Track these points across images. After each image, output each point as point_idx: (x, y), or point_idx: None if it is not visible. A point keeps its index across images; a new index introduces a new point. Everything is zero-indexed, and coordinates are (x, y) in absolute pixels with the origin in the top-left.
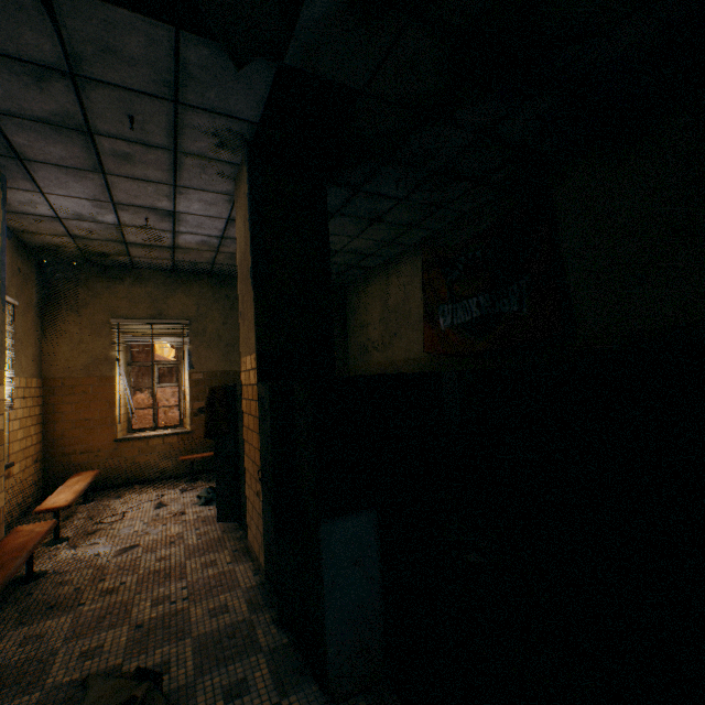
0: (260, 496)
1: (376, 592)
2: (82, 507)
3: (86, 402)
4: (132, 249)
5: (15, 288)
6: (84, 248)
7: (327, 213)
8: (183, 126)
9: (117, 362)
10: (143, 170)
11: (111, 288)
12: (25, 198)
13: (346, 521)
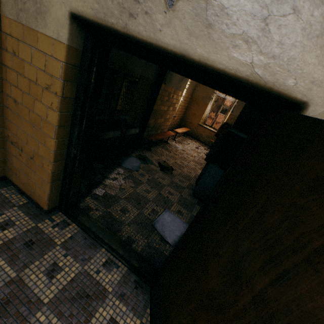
0: None
1: (213, 186)
2: (182, 136)
3: (197, 108)
4: None
5: None
6: None
7: None
8: None
9: (211, 100)
10: None
11: None
12: None
13: (216, 167)
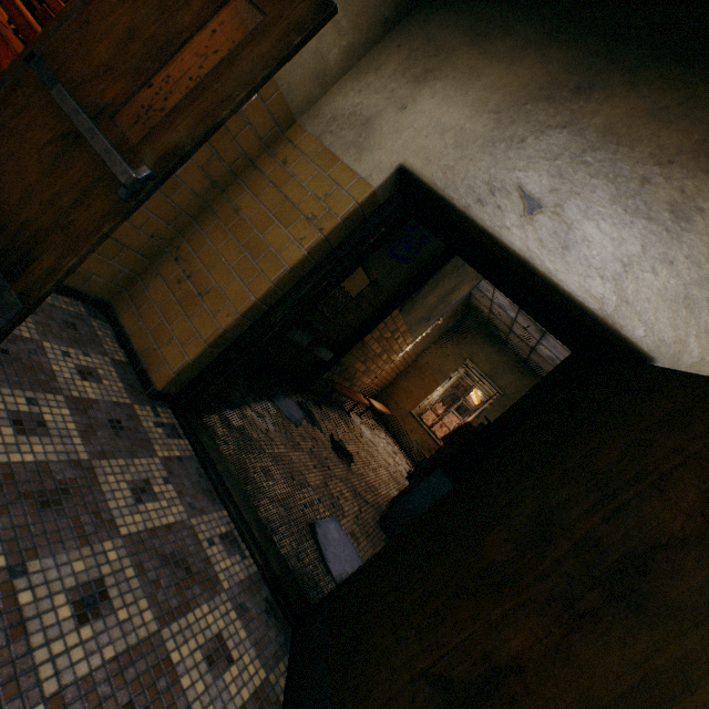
0: None
1: None
2: (373, 419)
3: (419, 383)
4: (511, 334)
5: (447, 316)
6: (490, 318)
7: None
8: None
9: (448, 379)
10: None
11: (484, 345)
12: (486, 286)
13: (446, 480)
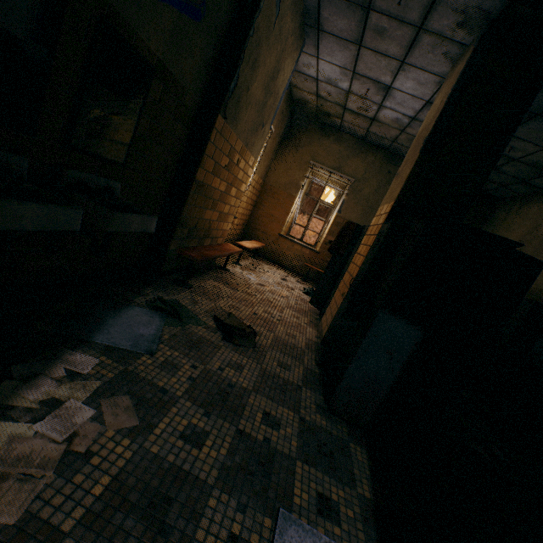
0: (343, 295)
1: (390, 379)
2: (250, 258)
3: (276, 205)
4: (346, 114)
5: (276, 122)
6: (319, 107)
7: (531, 104)
8: (439, 2)
9: (300, 189)
10: (387, 45)
11: (320, 140)
12: (307, 61)
13: (398, 322)
